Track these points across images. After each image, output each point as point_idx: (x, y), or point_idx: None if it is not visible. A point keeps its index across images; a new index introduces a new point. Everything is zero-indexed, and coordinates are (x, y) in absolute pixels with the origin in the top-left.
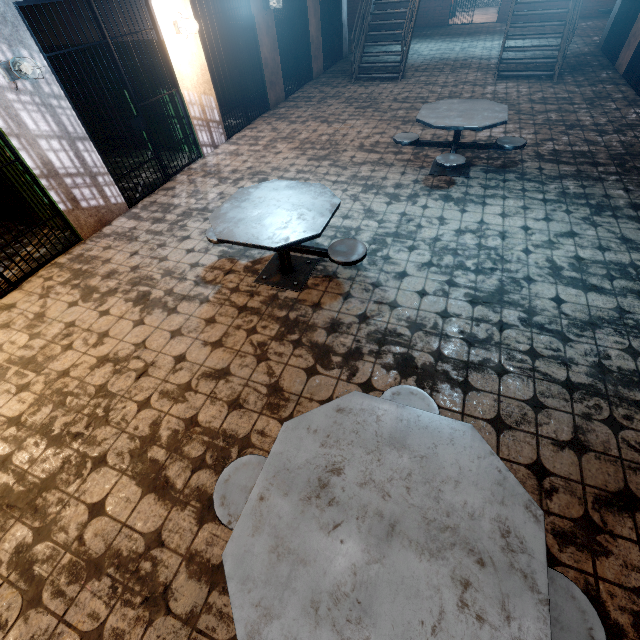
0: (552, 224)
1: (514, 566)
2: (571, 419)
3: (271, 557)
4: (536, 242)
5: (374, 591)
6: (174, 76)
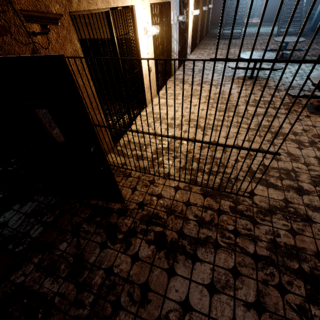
0: None
1: None
2: None
3: None
4: None
5: None
6: (187, 28)
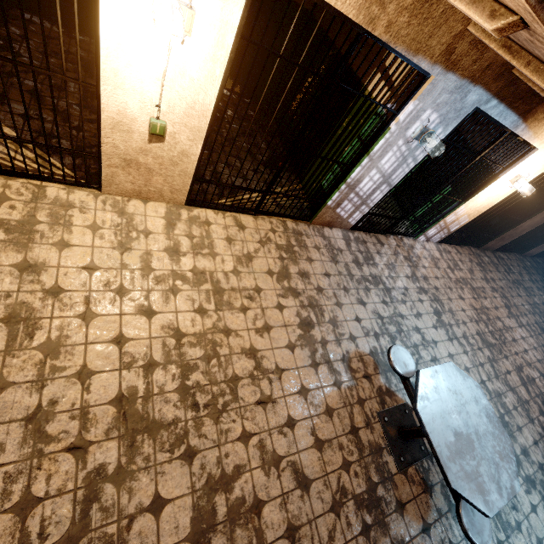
0: None
1: None
2: None
3: None
4: None
5: None
6: (472, 195)
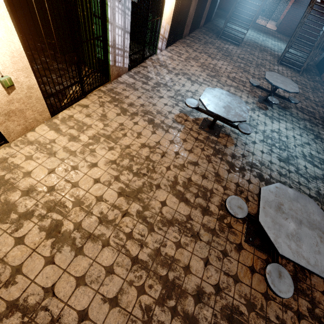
0: (302, 138)
1: None
2: None
3: (272, 223)
4: (298, 143)
5: (301, 235)
6: (162, 11)
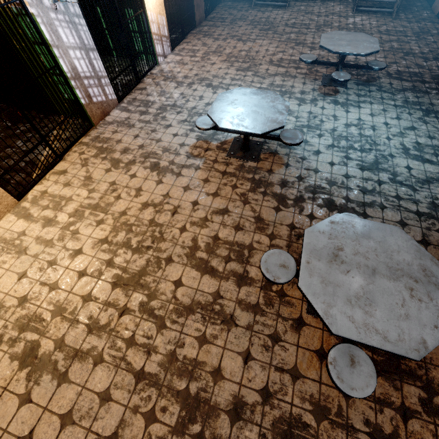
0: (401, 121)
1: (430, 281)
2: (421, 230)
3: (322, 285)
4: (393, 133)
5: (373, 294)
6: None
